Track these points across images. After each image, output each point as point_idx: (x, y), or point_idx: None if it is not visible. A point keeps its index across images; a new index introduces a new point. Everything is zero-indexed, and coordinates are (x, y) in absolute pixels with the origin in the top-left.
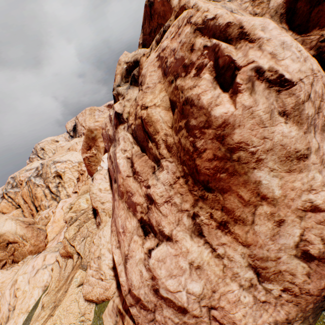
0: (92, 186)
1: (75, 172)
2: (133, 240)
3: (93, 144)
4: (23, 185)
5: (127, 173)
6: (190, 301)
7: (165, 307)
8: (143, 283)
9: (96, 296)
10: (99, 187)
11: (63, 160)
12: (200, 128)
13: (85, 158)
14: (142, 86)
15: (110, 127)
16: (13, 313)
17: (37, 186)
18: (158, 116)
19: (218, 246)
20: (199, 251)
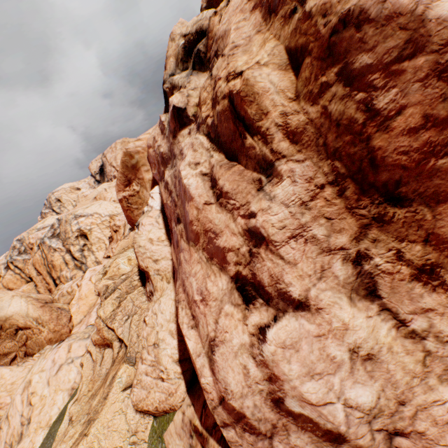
0: (137, 235)
1: (106, 229)
2: (223, 313)
3: (134, 177)
4: (34, 250)
5: (204, 198)
6: (352, 422)
7: (295, 431)
8: (251, 388)
9: (154, 405)
10: (149, 237)
11: (88, 213)
12: (385, 65)
13: (122, 198)
14: (220, 55)
15: (163, 140)
16: (28, 428)
17: (53, 250)
18: (266, 82)
19: (413, 314)
20: (371, 326)
